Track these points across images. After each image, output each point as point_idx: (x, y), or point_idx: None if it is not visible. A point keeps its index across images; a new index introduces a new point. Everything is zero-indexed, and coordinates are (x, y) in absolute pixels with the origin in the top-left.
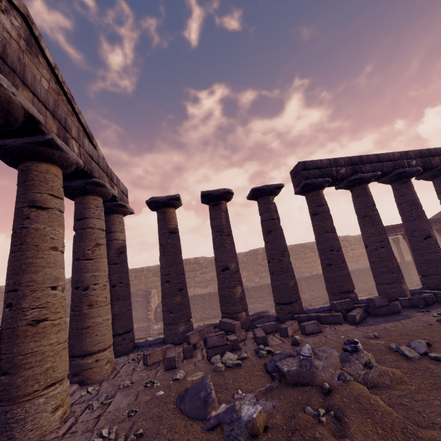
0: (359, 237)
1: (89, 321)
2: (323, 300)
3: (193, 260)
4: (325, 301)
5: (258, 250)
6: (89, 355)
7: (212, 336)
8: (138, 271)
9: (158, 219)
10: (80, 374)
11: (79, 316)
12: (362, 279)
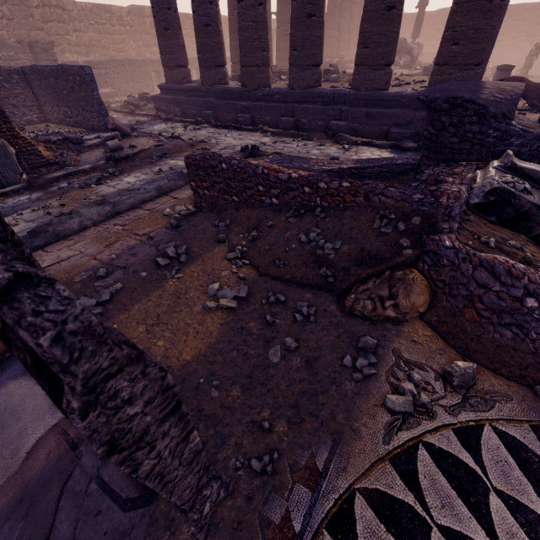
0: None
1: (223, 39)
2: None
3: (54, 0)
4: None
5: (144, 9)
6: (225, 68)
7: (273, 66)
8: None
9: None
10: (225, 79)
11: (218, 32)
12: None
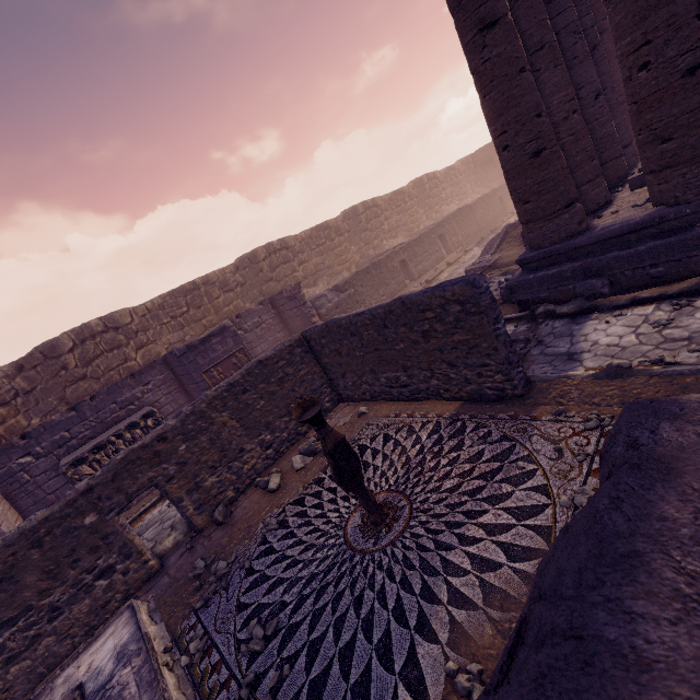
0: (444, 172)
1: None
2: (478, 236)
3: (278, 244)
4: (491, 230)
5: (357, 208)
6: None
7: None
8: (188, 290)
9: None
10: None
11: None
12: (491, 206)
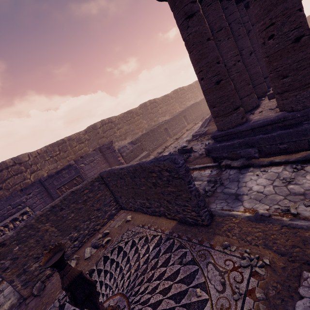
0: (187, 87)
1: None
2: (202, 116)
3: (107, 120)
4: (207, 114)
5: (146, 103)
6: None
7: None
8: (60, 143)
9: (210, 1)
10: None
11: None
12: None
